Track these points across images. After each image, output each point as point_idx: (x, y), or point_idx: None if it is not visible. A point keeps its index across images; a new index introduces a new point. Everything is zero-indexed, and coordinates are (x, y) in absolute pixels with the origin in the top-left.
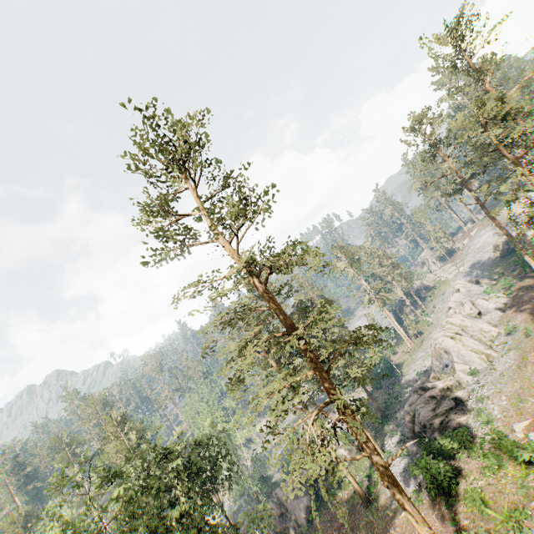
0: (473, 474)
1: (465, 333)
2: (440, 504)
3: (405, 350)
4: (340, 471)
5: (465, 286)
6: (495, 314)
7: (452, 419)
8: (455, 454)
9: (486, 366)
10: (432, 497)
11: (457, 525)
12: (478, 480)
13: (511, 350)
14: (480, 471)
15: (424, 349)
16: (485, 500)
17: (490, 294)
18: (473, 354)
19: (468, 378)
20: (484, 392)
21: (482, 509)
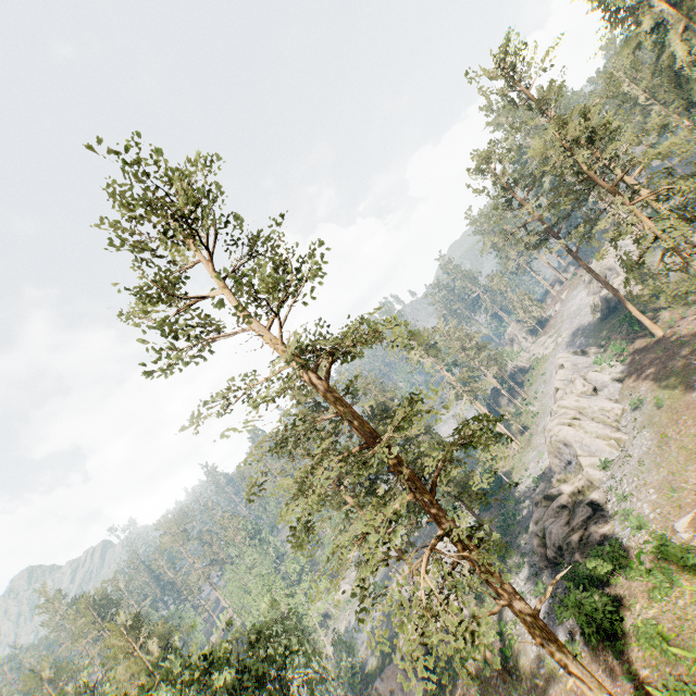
0: (638, 601)
1: (584, 416)
2: (605, 654)
3: (512, 453)
4: (484, 638)
5: (569, 360)
6: (613, 387)
7: (593, 531)
8: (609, 578)
9: (618, 454)
10: (592, 646)
11: (636, 679)
12: (647, 608)
13: (645, 428)
14: (646, 595)
15: (534, 447)
16: (663, 634)
17: (601, 363)
18: (599, 441)
19: (600, 473)
20: (624, 488)
21: (664, 649)
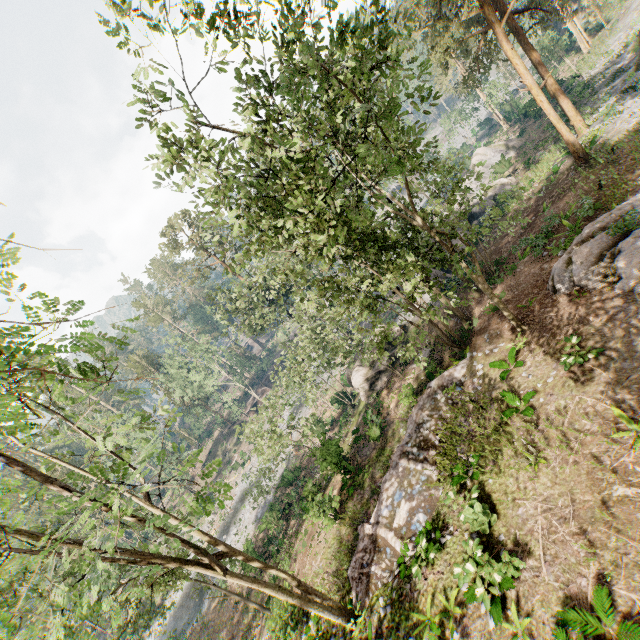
0: None
1: None
2: None
3: (576, 62)
4: None
5: None
6: None
7: None
8: None
9: None
10: None
11: None
12: None
13: None
14: None
15: (619, 31)
16: None
17: None
18: None
19: None
20: None
21: None
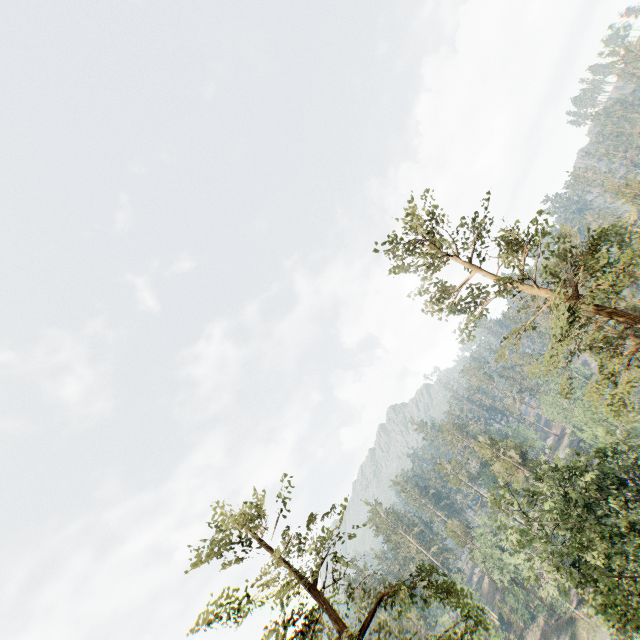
0: None
1: None
2: None
3: None
4: None
5: None
6: None
7: None
8: None
9: None
10: None
11: None
12: None
13: None
14: None
15: None
16: None
17: None
18: None
19: None
20: None
21: None
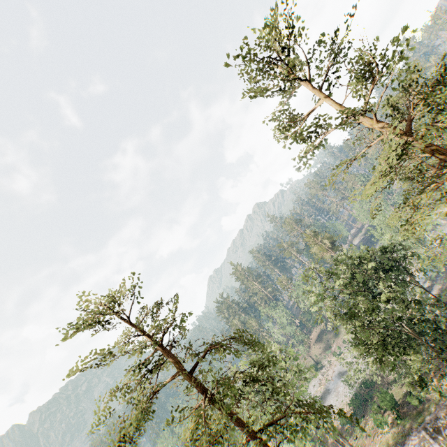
0: None
1: None
2: None
3: None
4: None
5: None
6: None
7: None
8: None
9: None
10: None
11: None
12: None
13: None
14: None
15: None
16: None
17: None
18: None
19: None
20: None
21: None
